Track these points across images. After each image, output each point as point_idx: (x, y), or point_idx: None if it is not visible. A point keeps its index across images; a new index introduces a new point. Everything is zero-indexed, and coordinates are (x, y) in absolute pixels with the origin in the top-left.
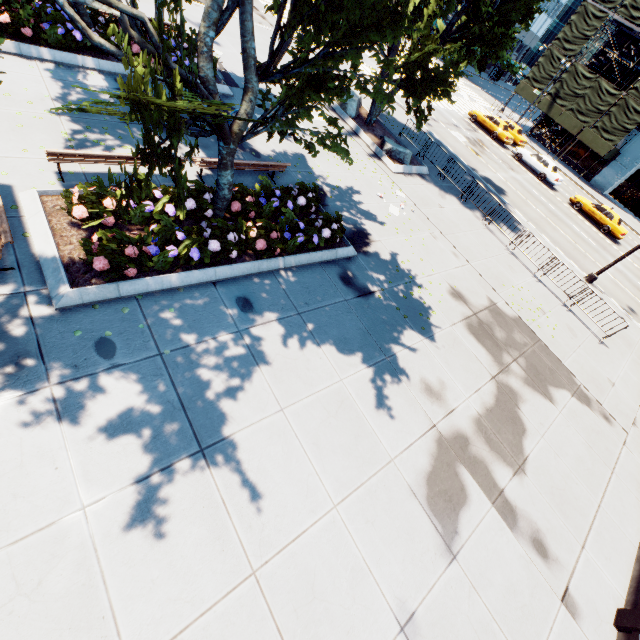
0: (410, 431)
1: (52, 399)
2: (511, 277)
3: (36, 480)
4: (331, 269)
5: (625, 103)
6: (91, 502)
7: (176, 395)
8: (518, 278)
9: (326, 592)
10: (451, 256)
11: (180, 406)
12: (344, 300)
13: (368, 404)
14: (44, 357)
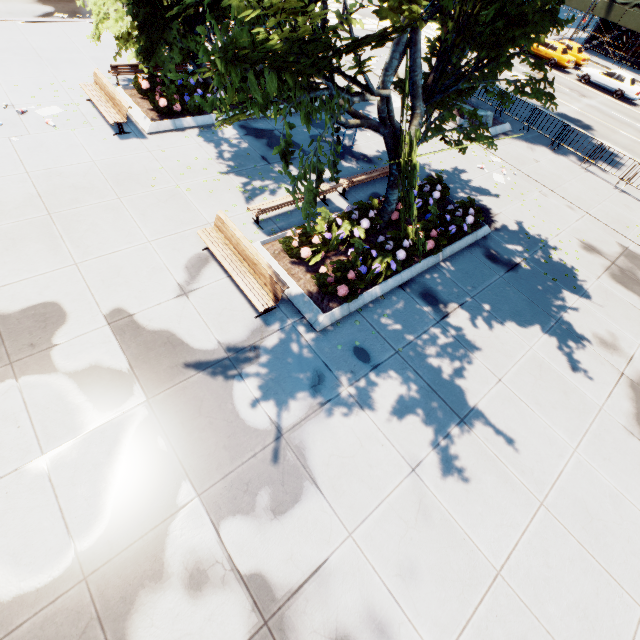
0: (604, 381)
1: (352, 398)
2: (631, 217)
3: (376, 454)
4: (475, 251)
5: None
6: (415, 465)
7: (424, 381)
8: (638, 216)
9: (598, 513)
10: (567, 210)
11: (430, 389)
12: (499, 277)
13: (561, 364)
14: (330, 369)
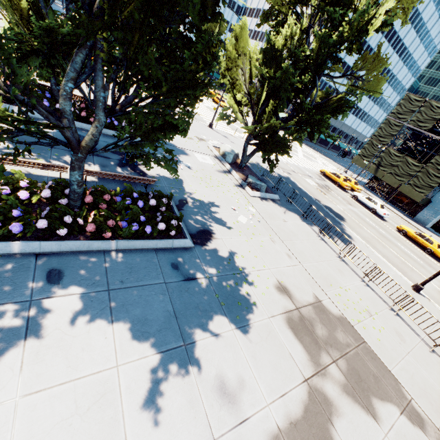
0: None
1: None
2: (340, 279)
3: None
4: (164, 255)
5: (426, 171)
6: None
7: None
8: (346, 280)
9: None
10: (285, 256)
11: None
12: (163, 282)
13: (136, 401)
14: None
